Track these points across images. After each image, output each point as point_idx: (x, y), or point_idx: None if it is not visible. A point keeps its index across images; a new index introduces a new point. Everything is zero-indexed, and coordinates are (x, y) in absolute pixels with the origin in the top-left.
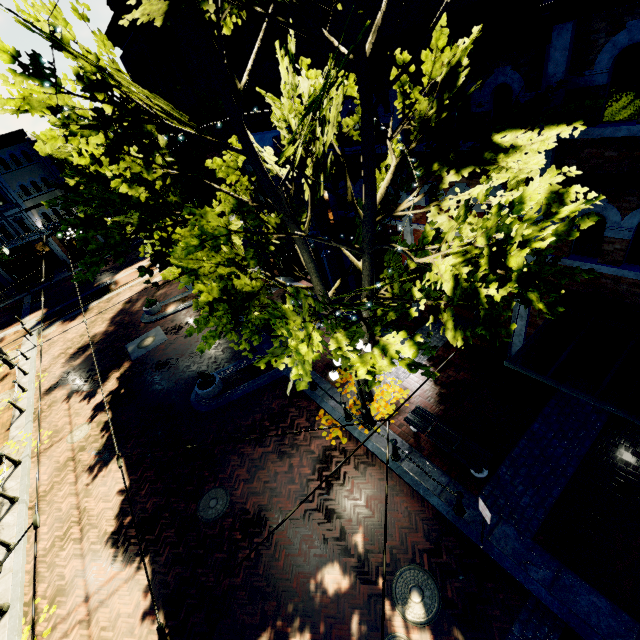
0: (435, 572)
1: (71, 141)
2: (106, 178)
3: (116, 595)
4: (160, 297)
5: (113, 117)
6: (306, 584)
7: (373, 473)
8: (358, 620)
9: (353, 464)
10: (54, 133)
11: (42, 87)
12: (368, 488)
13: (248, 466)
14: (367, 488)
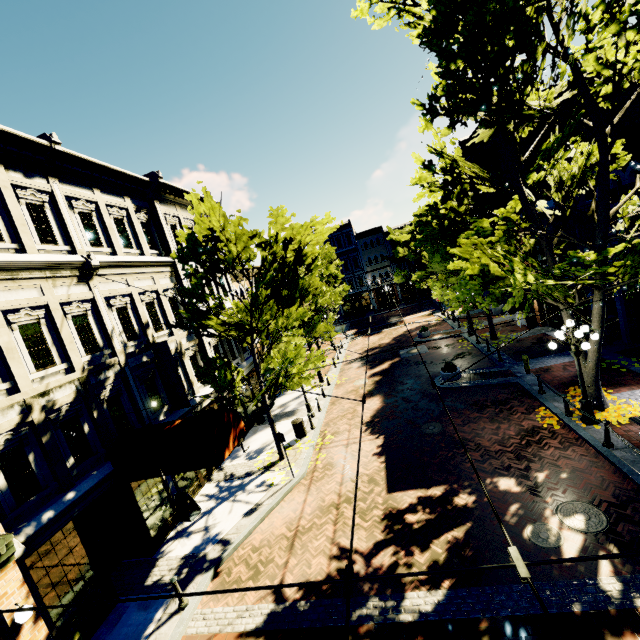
0: (610, 514)
1: (428, 196)
2: (438, 209)
3: (362, 443)
4: (430, 331)
5: (450, 183)
6: (483, 479)
7: (577, 450)
8: (517, 507)
9: (558, 440)
10: (422, 194)
11: (427, 173)
12: (566, 455)
13: (463, 419)
14: (565, 455)
